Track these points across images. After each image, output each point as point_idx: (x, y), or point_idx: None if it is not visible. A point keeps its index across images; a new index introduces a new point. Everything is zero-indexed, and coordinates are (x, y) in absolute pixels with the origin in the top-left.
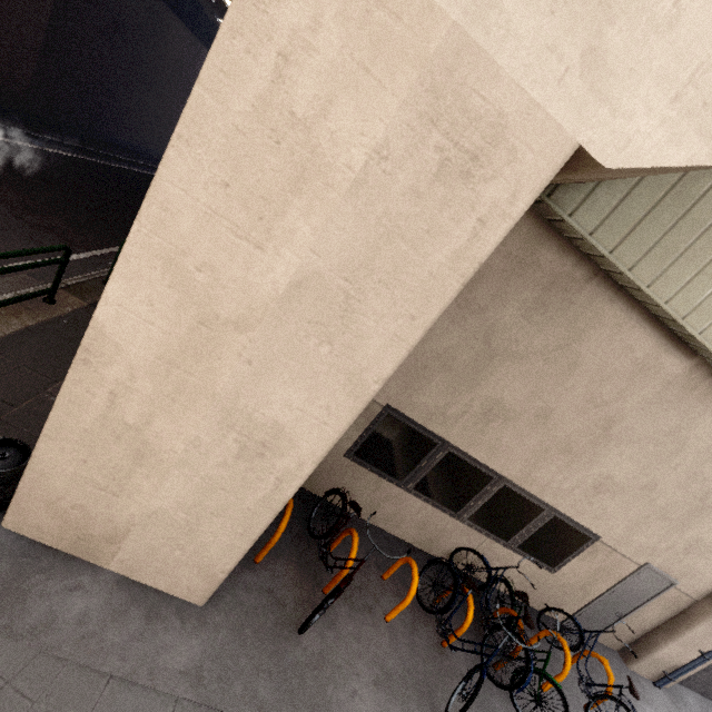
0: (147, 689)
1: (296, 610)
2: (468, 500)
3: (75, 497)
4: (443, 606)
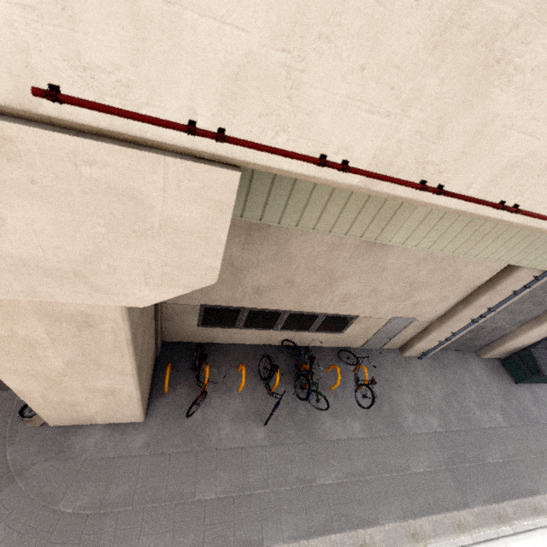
0: (128, 456)
1: (189, 405)
2: (275, 323)
3: (64, 416)
4: (266, 378)
